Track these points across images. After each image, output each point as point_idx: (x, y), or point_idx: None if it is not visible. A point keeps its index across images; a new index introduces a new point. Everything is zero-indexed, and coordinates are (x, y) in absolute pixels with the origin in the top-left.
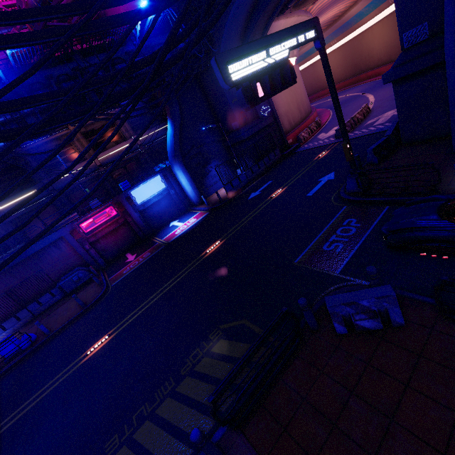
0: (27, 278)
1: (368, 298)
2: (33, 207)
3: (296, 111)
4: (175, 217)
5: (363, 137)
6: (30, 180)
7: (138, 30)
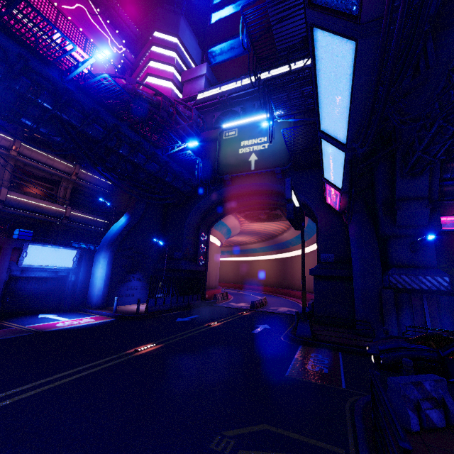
0: None
1: (429, 379)
2: None
3: (214, 277)
4: (48, 311)
5: (275, 313)
6: None
7: (175, 150)
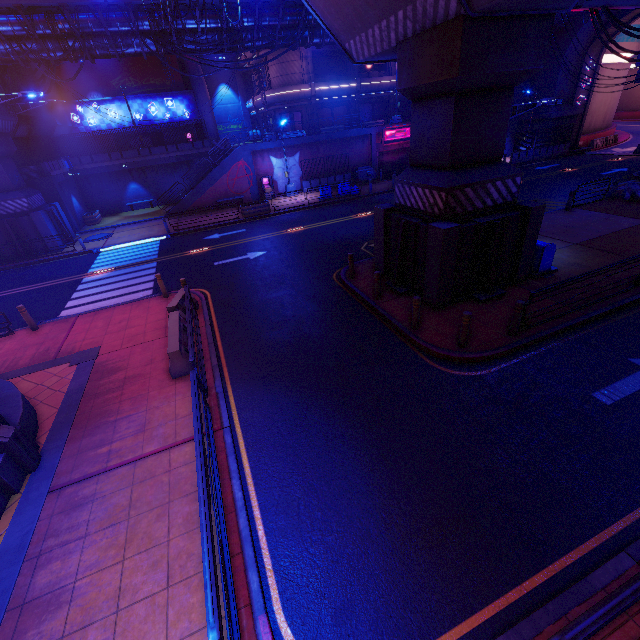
0: (339, 154)
1: None
2: (338, 100)
3: (601, 116)
4: None
5: None
6: (344, 74)
7: None
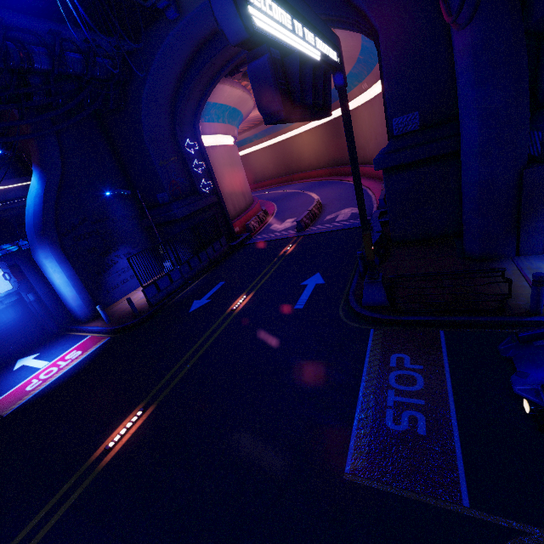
0: None
1: None
2: None
3: (240, 196)
4: (31, 348)
5: (332, 232)
6: None
7: None
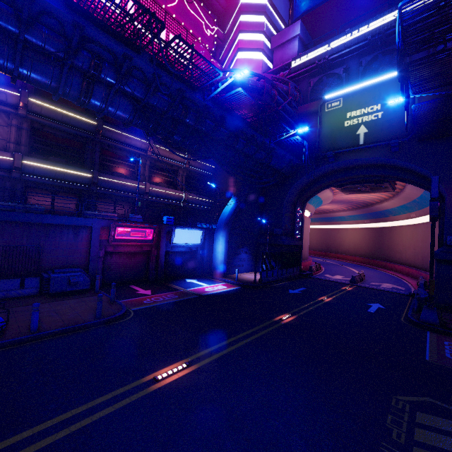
0: (17, 245)
1: None
2: (63, 184)
3: (306, 249)
4: (188, 276)
5: (380, 290)
6: (79, 163)
7: (283, 137)
